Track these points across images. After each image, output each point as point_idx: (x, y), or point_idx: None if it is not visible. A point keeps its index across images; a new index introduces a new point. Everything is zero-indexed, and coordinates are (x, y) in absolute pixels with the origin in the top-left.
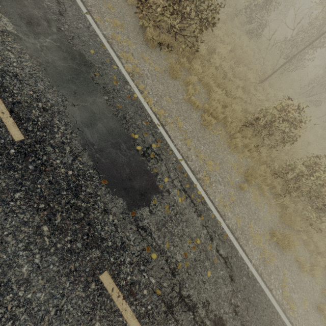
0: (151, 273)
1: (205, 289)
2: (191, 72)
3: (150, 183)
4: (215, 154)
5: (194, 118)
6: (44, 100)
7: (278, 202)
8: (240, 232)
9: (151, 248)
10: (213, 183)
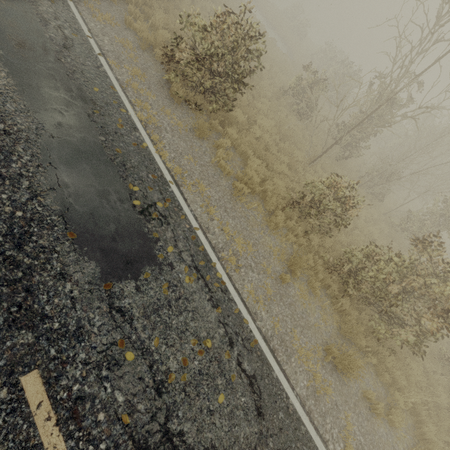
0: (118, 384)
1: (211, 425)
2: (224, 137)
3: (145, 249)
4: (248, 232)
5: (223, 185)
6: (9, 122)
7: (336, 307)
8: (278, 342)
9: (126, 343)
10: (242, 268)
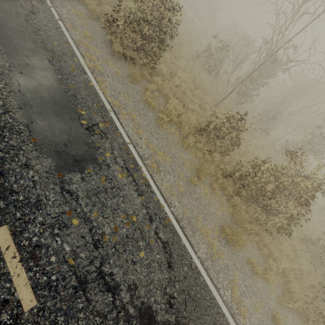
0: (66, 239)
1: (134, 270)
2: (152, 83)
3: (89, 153)
4: (167, 149)
5: (150, 116)
6: None
7: (230, 203)
8: (186, 222)
9: (73, 213)
10: (162, 172)
